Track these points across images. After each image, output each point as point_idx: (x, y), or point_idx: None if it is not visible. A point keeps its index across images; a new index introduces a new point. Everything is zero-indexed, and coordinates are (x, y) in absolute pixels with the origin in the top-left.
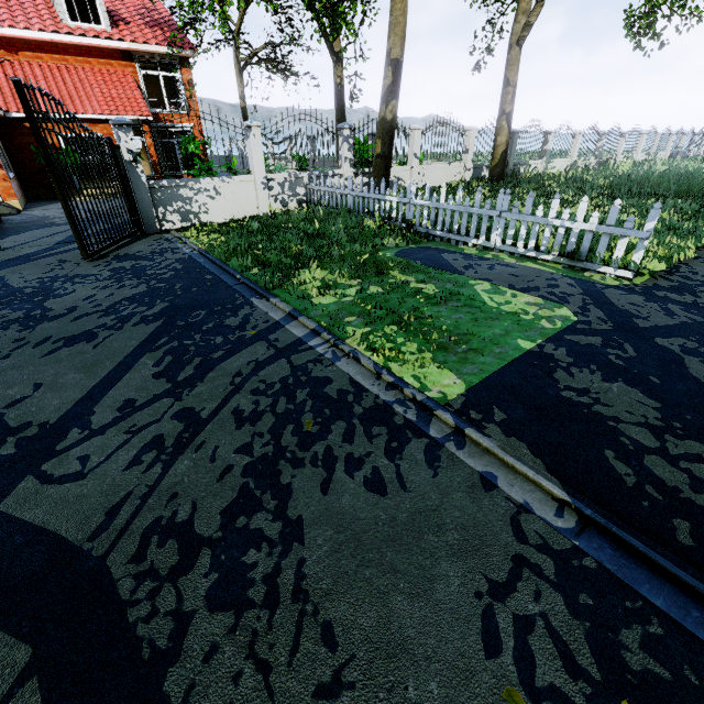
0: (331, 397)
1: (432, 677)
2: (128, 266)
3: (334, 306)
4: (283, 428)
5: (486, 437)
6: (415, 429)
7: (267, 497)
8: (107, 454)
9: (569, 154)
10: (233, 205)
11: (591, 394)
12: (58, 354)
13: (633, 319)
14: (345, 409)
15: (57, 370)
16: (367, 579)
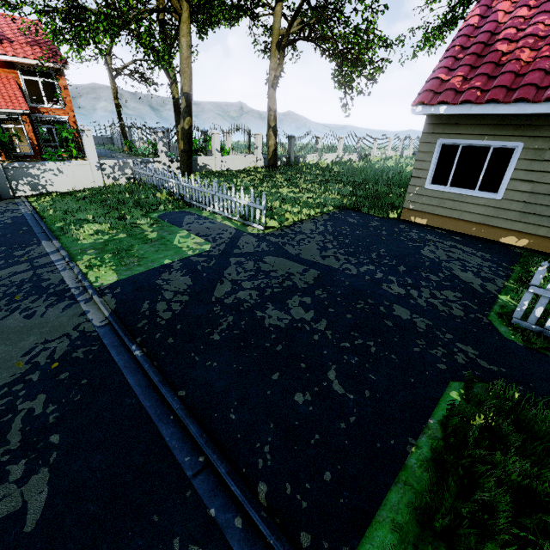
0: (42, 286)
1: None
2: None
3: (89, 244)
4: (3, 299)
5: (99, 298)
6: (72, 297)
7: None
8: None
9: (337, 151)
10: (74, 180)
11: (169, 281)
12: None
13: (234, 250)
14: (44, 291)
15: None
16: None
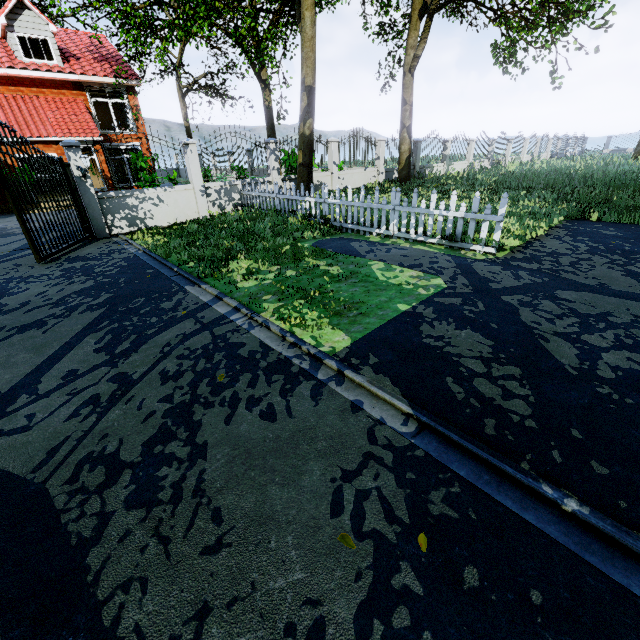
0: (243, 356)
1: (290, 533)
2: (78, 266)
3: (255, 288)
4: (200, 381)
5: (359, 375)
6: (306, 375)
7: (181, 431)
8: (50, 411)
9: (466, 158)
10: (176, 210)
11: (445, 339)
12: (11, 340)
13: (488, 283)
14: (253, 364)
15: (10, 352)
16: (252, 477)
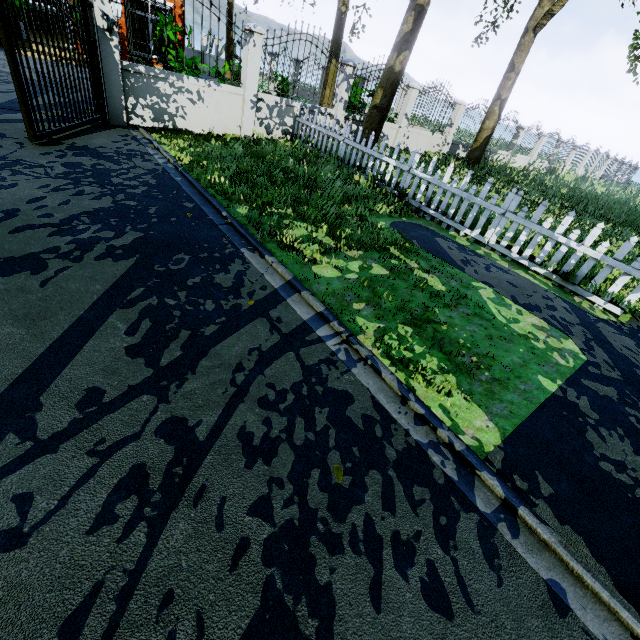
0: (357, 427)
1: None
2: (87, 165)
3: (339, 283)
4: (306, 474)
5: (544, 525)
6: (459, 495)
7: (303, 611)
8: (60, 496)
9: (530, 153)
10: (215, 116)
11: (629, 471)
12: None
13: (635, 370)
14: (377, 450)
15: None
16: None
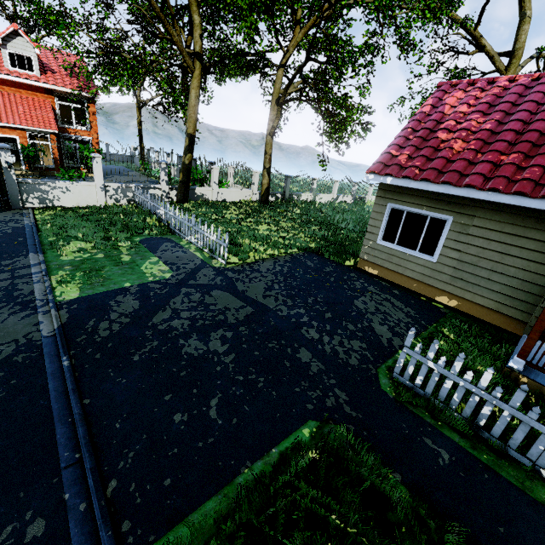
0: (13, 295)
1: None
2: None
3: (68, 261)
4: None
5: (56, 311)
6: (34, 308)
7: None
8: None
9: (332, 192)
10: (79, 198)
11: (120, 303)
12: None
13: (190, 280)
14: (14, 300)
15: None
16: None
